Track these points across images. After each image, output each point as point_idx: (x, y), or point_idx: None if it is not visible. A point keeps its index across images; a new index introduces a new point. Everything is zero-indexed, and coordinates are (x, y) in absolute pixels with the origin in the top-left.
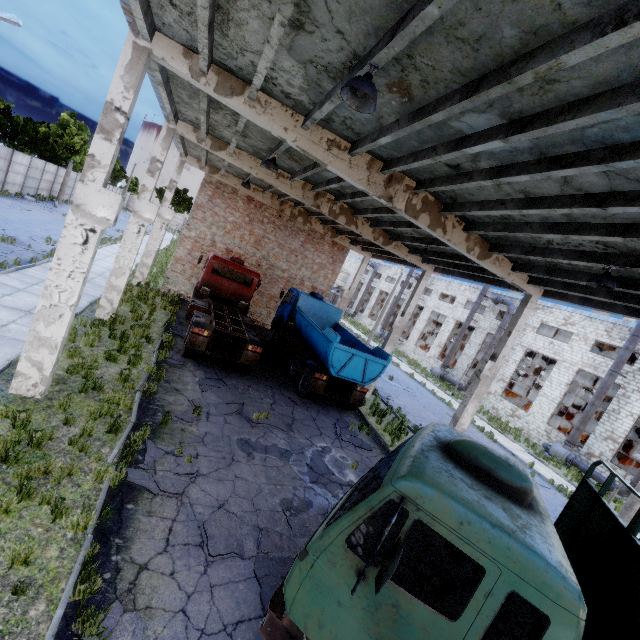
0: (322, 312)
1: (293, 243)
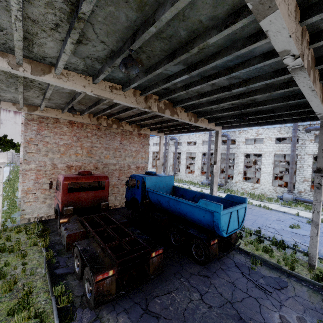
0: (163, 183)
1: (114, 144)
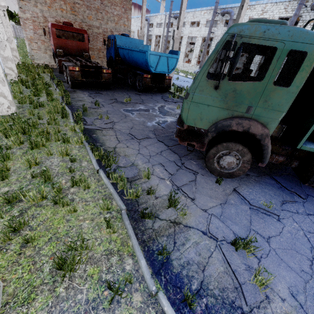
0: (132, 45)
1: (95, 3)
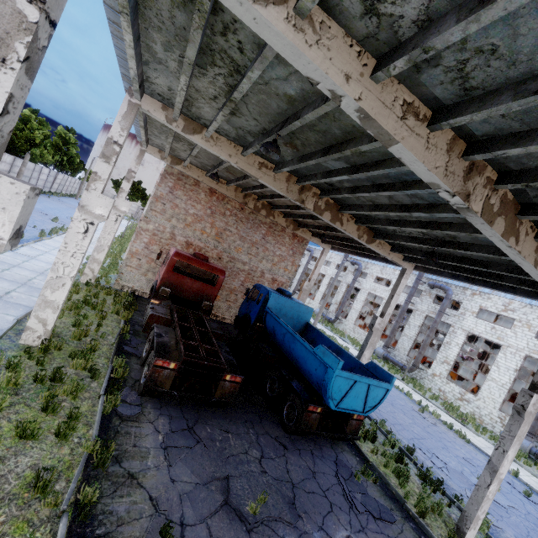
0: (293, 312)
1: (254, 235)
